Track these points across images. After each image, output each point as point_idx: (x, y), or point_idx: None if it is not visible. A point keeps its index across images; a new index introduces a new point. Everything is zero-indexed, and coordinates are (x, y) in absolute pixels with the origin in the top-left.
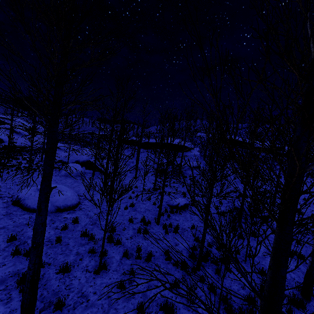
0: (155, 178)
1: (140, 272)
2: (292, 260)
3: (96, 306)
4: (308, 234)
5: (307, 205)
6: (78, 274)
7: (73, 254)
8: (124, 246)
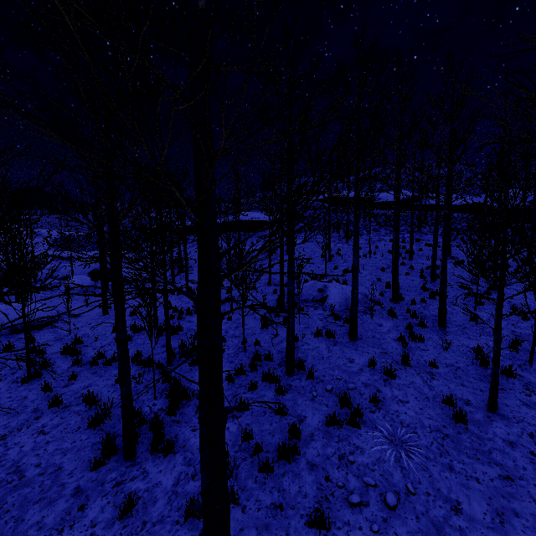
0: (186, 274)
1: (88, 376)
2: (317, 340)
3: (3, 406)
4: (376, 310)
5: (411, 274)
6: (1, 386)
7: (7, 370)
8: (84, 356)
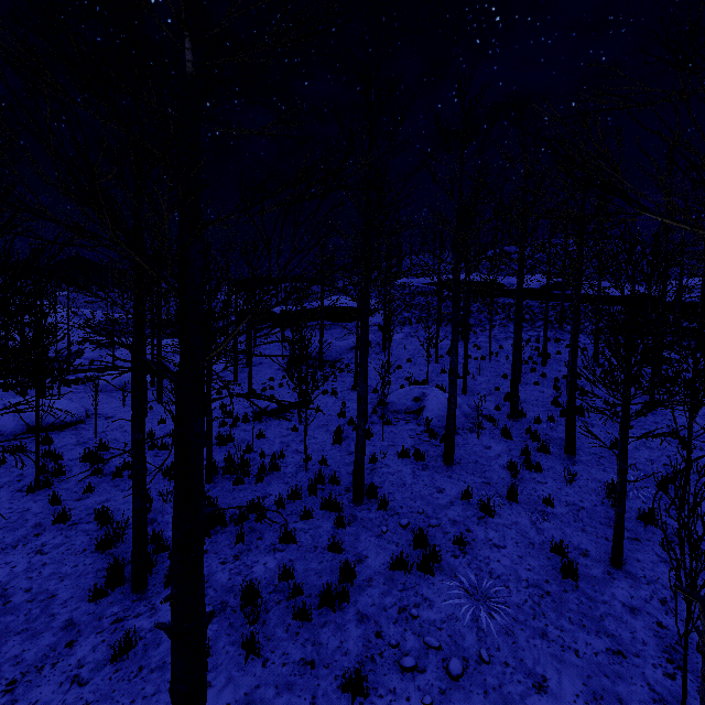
0: (249, 371)
1: (107, 490)
2: (401, 462)
3: None
4: (486, 427)
5: (542, 384)
6: (3, 494)
7: (13, 476)
8: (107, 465)
